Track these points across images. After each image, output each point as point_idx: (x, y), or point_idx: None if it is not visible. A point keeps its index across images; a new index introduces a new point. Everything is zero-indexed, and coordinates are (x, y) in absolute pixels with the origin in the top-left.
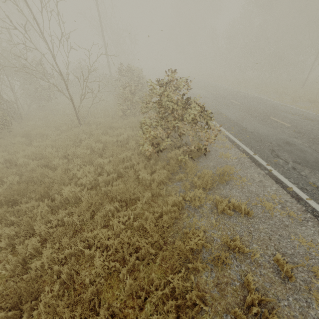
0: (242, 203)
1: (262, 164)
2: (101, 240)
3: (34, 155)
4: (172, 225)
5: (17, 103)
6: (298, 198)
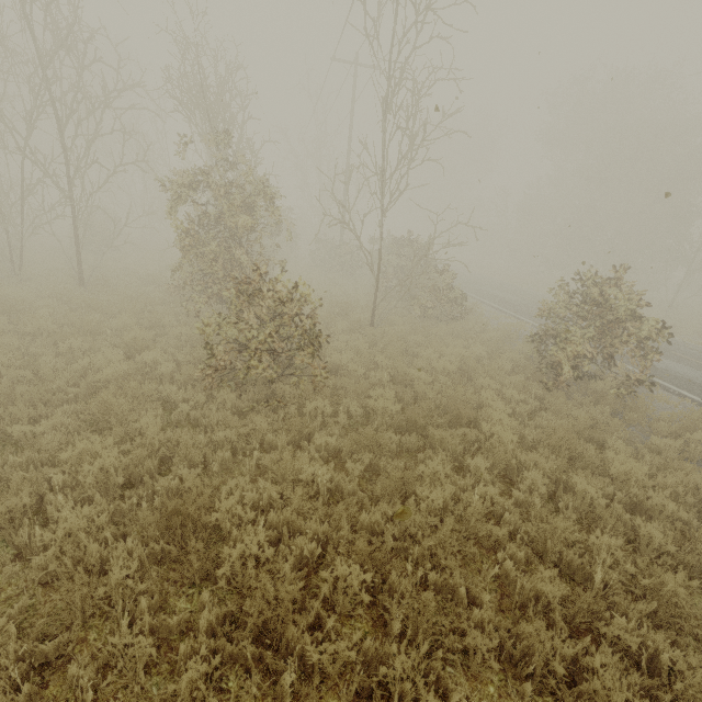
0: None
1: None
2: (643, 477)
3: (357, 362)
4: None
5: None
6: None
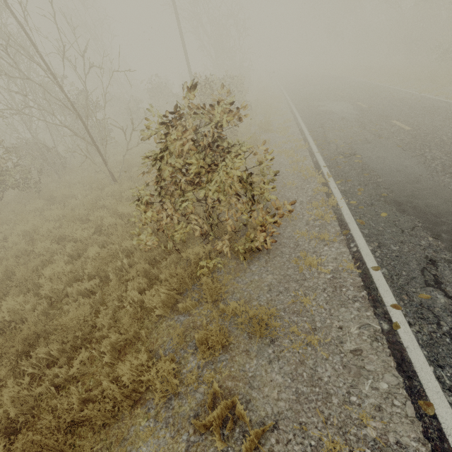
0: (277, 412)
1: (383, 302)
2: None
3: (33, 231)
4: (113, 424)
5: (53, 152)
6: (440, 451)
